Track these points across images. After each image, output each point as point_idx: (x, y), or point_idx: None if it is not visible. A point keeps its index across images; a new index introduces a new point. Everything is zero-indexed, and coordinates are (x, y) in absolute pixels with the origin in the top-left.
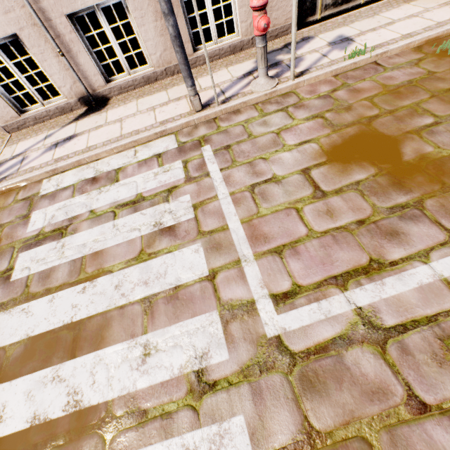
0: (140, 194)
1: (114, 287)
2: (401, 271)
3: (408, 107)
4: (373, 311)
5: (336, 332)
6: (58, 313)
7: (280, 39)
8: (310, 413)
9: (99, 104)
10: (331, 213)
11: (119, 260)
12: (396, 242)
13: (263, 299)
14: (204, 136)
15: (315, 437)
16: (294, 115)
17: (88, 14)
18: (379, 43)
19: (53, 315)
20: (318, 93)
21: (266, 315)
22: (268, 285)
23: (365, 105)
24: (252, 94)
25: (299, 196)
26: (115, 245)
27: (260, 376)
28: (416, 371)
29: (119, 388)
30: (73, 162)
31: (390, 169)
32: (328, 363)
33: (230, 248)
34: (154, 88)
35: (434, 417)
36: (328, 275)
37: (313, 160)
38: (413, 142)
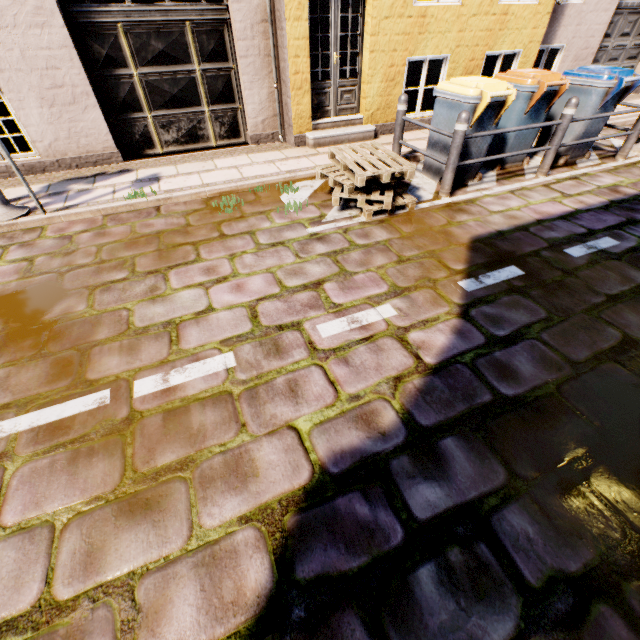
0: None
1: None
2: None
3: (123, 259)
4: None
5: None
6: None
7: (103, 166)
8: None
9: None
10: None
11: None
12: None
13: None
14: None
15: None
16: (7, 255)
17: None
18: (175, 188)
19: None
20: (66, 232)
21: None
22: None
23: (90, 252)
24: None
25: None
26: None
27: None
28: None
29: None
30: None
31: (14, 330)
32: None
33: None
34: None
35: None
36: None
37: None
38: (78, 298)
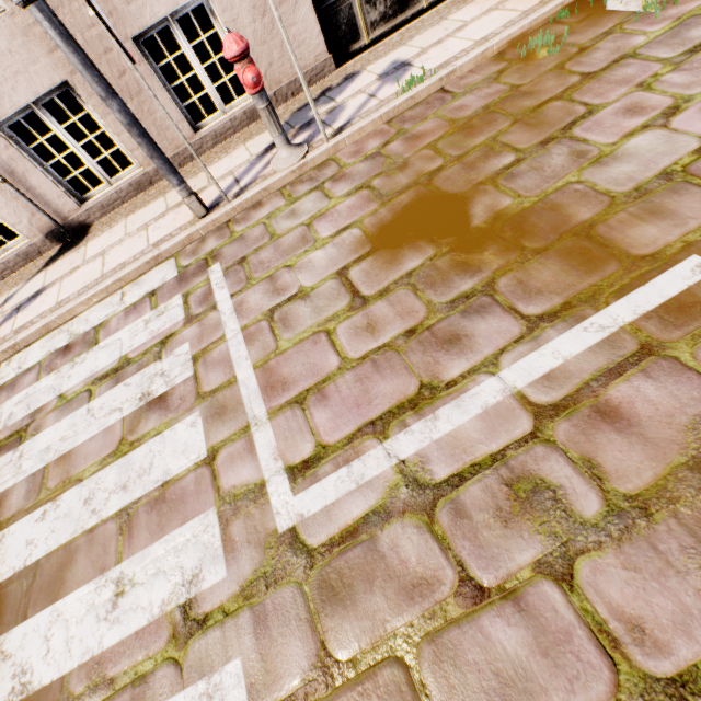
0: (125, 356)
1: (83, 502)
2: (460, 393)
3: (481, 146)
4: (420, 463)
5: (370, 506)
6: (9, 558)
7: (316, 85)
8: (329, 635)
9: (77, 236)
10: (373, 327)
11: (92, 460)
12: (456, 352)
13: (276, 477)
14: (213, 250)
15: (333, 671)
16: (332, 193)
17: (72, 107)
18: (444, 60)
19: (1, 562)
20: (365, 152)
21: (279, 500)
22: (285, 453)
23: (426, 156)
24: (273, 175)
25: (331, 312)
26: (88, 439)
27: (266, 594)
28: (473, 541)
29: (80, 653)
30: (38, 329)
31: (454, 244)
32: (357, 554)
33: (238, 410)
34: (149, 196)
35: (493, 605)
36: (363, 421)
37: (353, 254)
38: (486, 196)
